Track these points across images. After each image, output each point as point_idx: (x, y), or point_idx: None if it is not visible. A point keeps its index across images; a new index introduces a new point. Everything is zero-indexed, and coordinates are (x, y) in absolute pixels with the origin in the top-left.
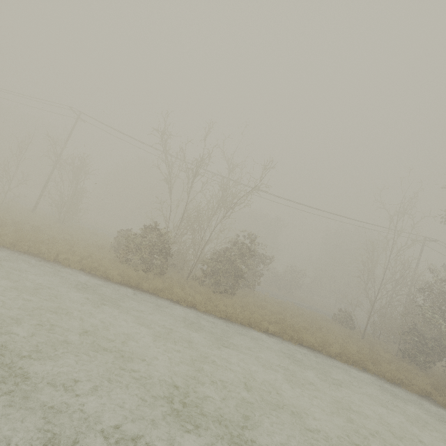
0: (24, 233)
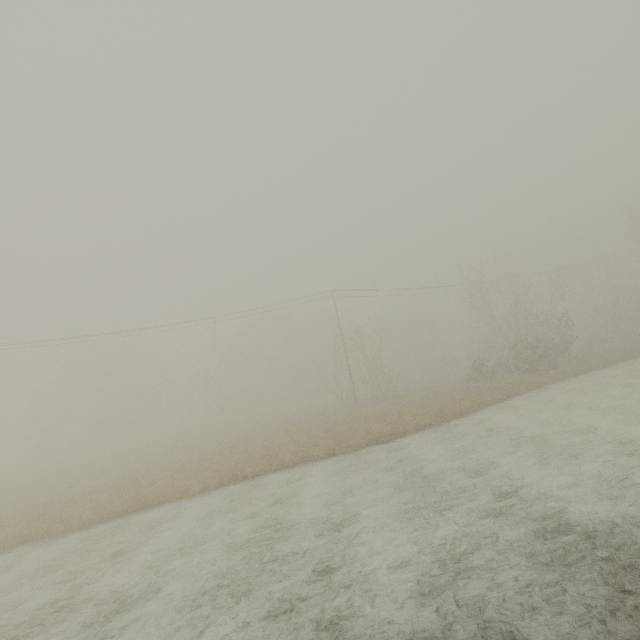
0: (507, 384)
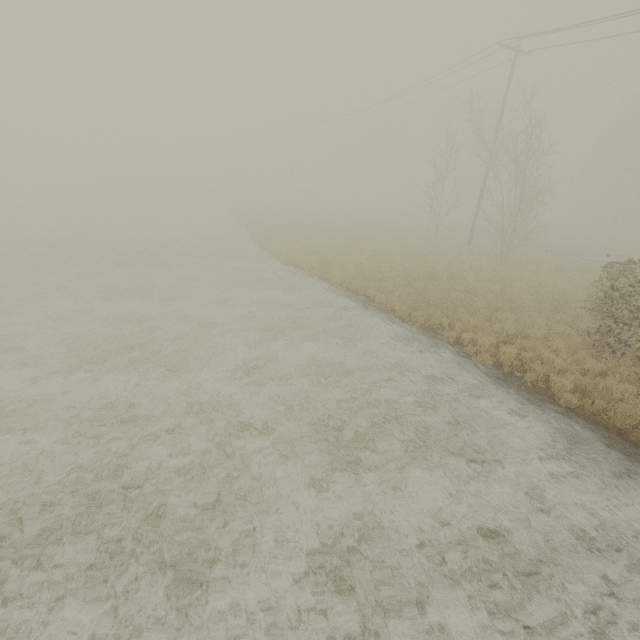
0: (426, 293)
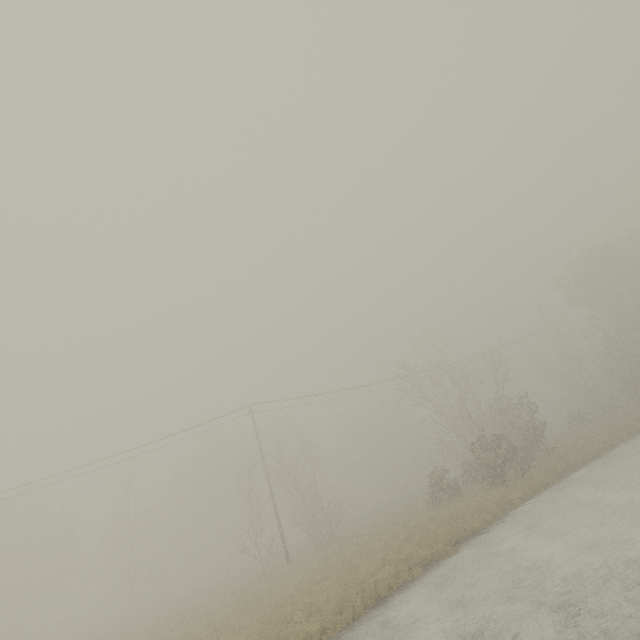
0: (461, 512)
